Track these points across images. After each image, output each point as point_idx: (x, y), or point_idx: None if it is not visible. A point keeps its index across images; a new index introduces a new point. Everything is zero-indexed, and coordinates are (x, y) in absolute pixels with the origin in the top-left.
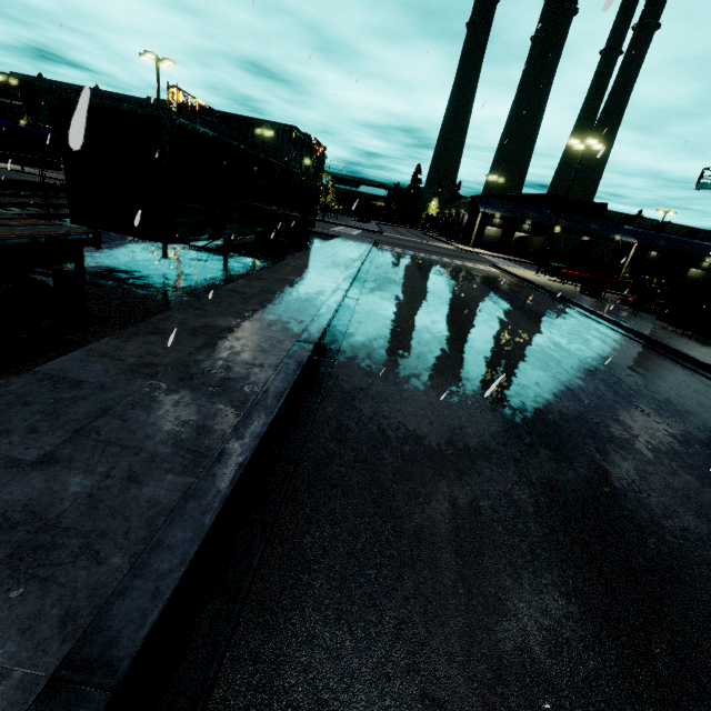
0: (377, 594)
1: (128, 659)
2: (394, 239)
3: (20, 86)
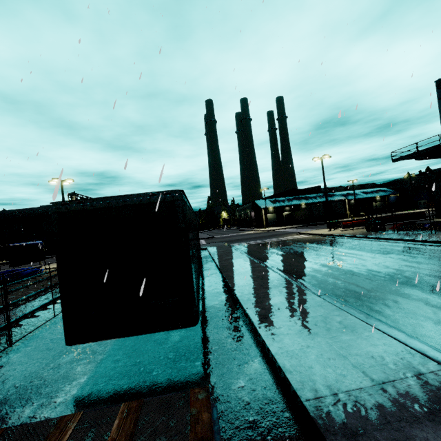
0: None
1: None
2: (227, 238)
3: None
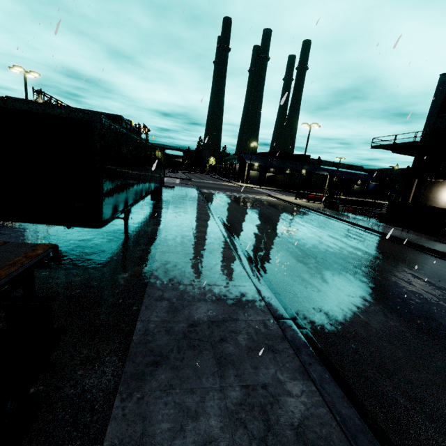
0: None
1: None
2: (202, 183)
3: None
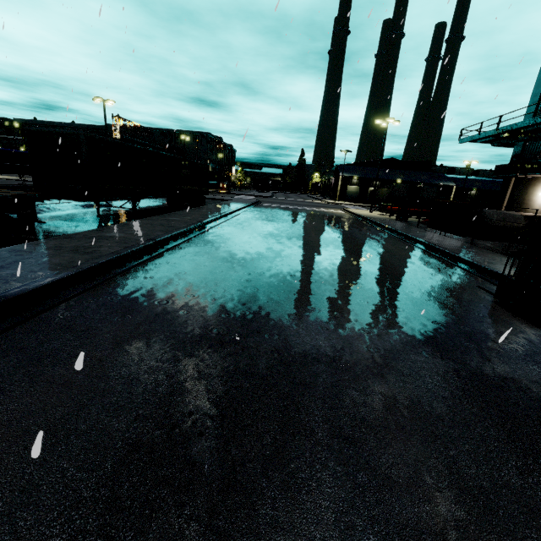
0: (124, 301)
1: (12, 296)
2: (278, 200)
3: (20, 126)
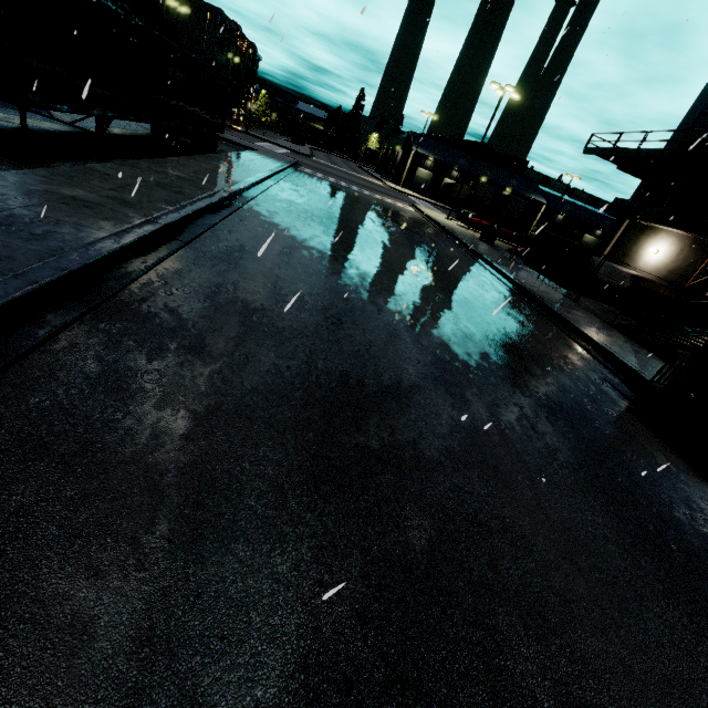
0: (140, 372)
1: None
2: (322, 165)
3: None
